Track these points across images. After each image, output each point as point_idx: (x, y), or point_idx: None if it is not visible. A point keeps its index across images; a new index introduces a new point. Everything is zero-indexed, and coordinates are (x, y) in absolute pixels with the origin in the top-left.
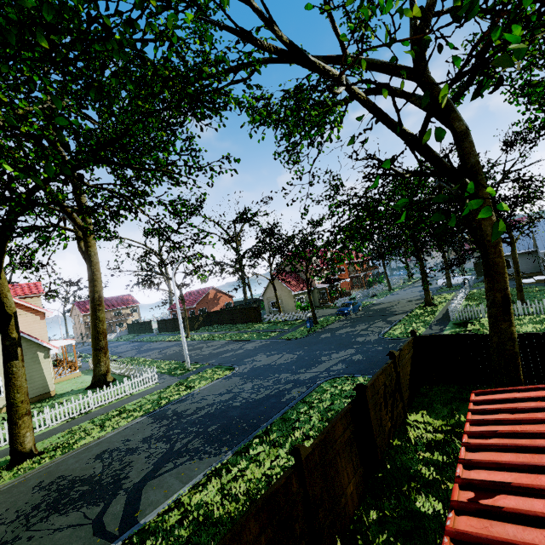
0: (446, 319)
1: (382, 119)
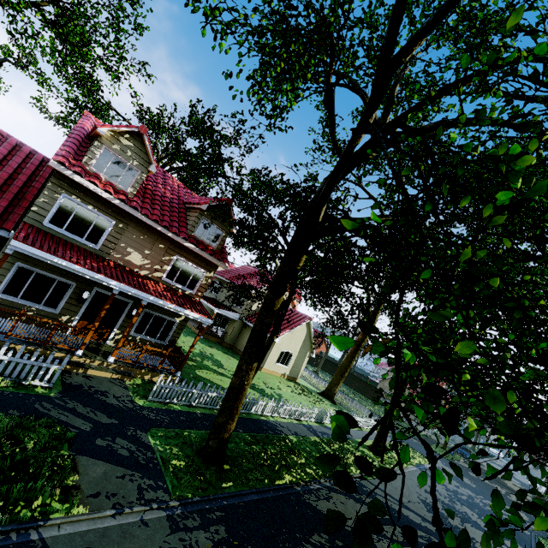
0: None
1: None
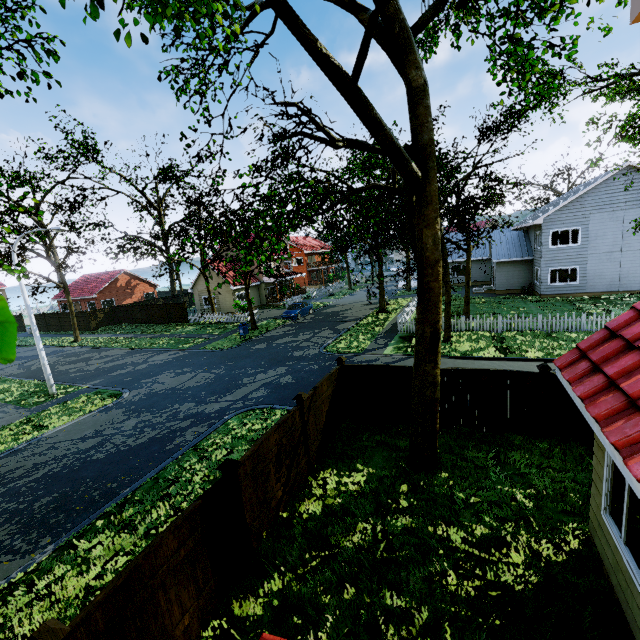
0: (394, 331)
1: (289, 23)
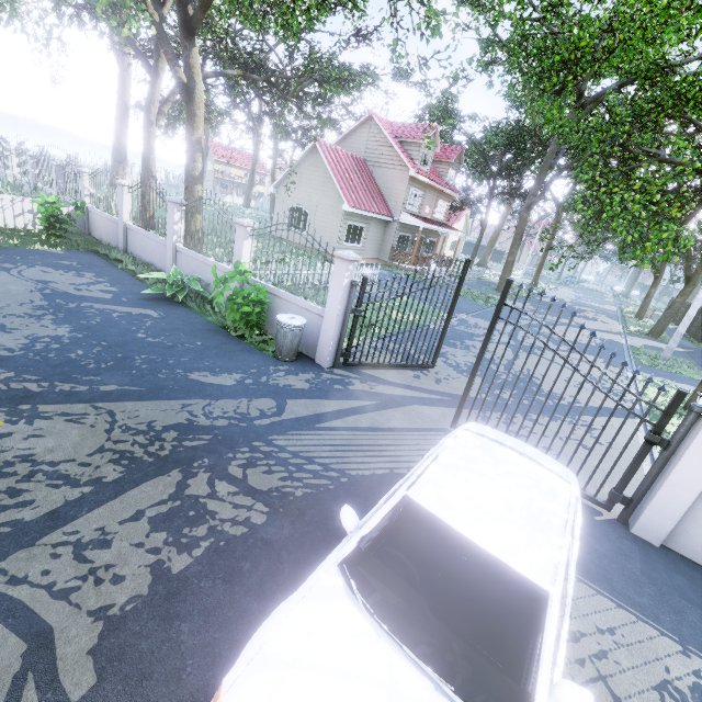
0: None
1: None
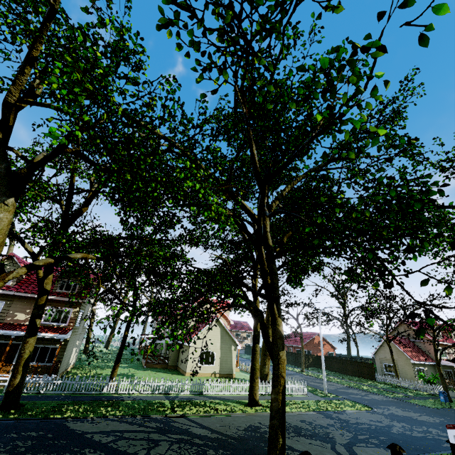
0: None
1: None
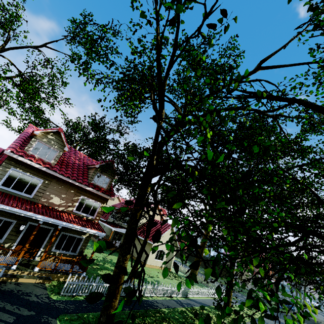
0: None
1: None
